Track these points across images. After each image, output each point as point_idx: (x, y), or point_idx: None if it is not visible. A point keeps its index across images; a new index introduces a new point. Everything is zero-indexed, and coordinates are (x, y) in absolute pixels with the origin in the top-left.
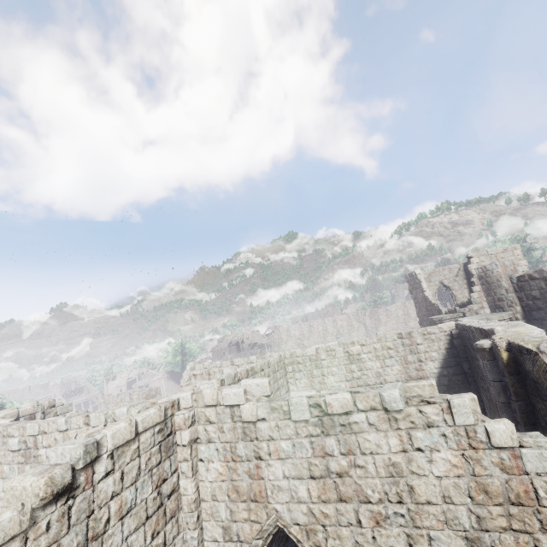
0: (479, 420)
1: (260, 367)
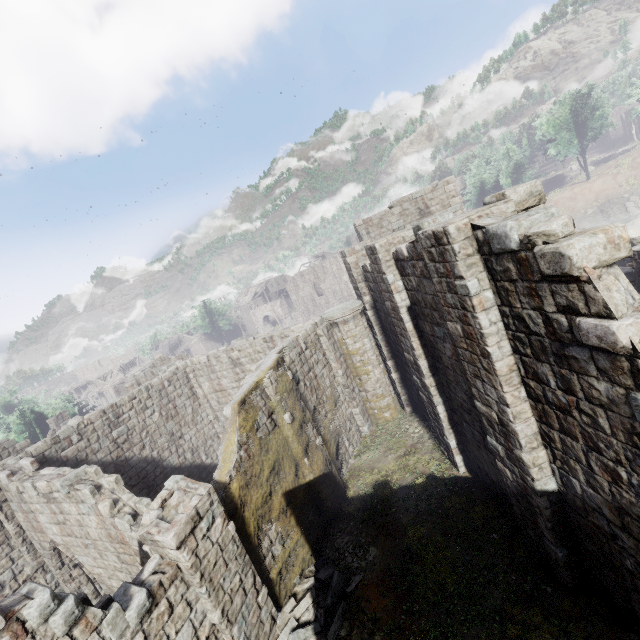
0: (98, 501)
1: (129, 398)
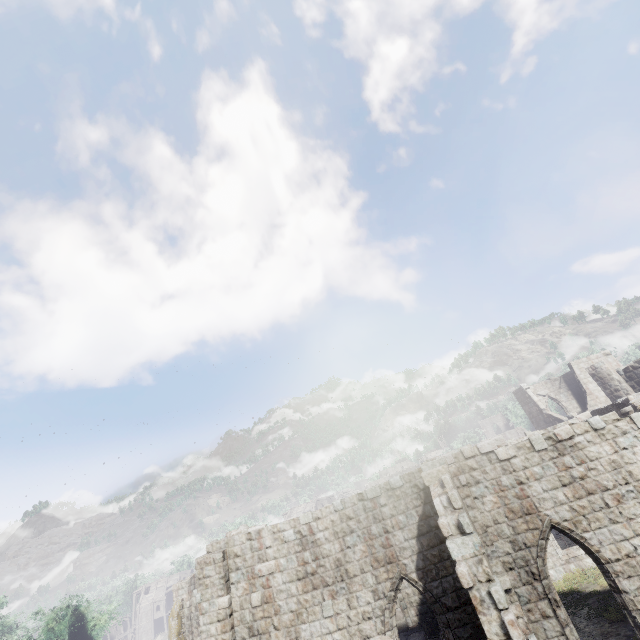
0: None
1: None
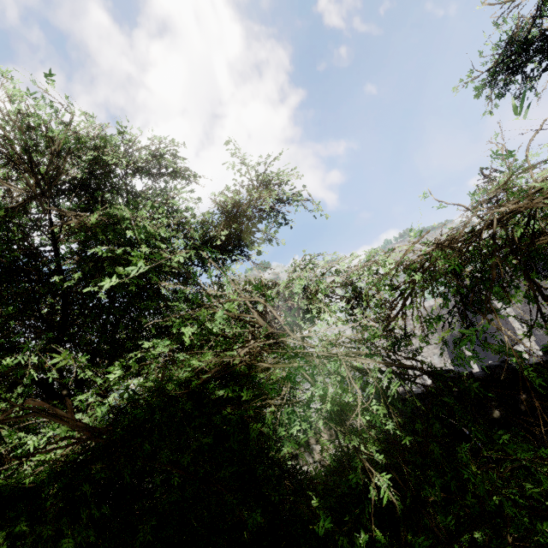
0: None
1: None
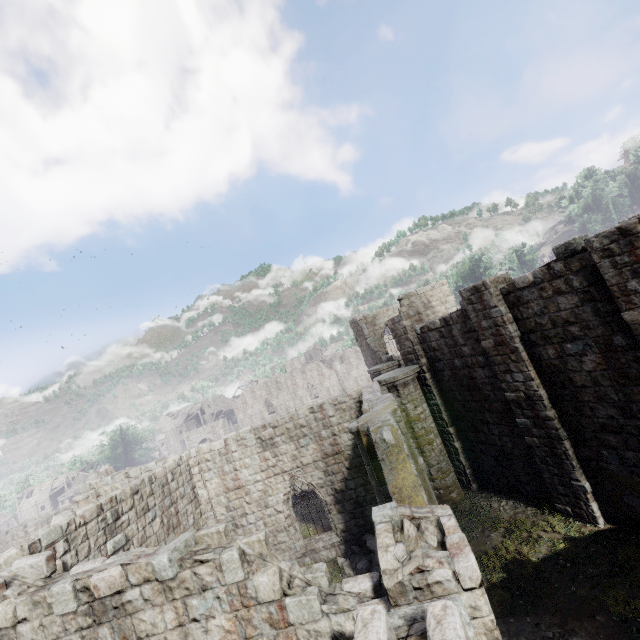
0: (249, 573)
1: (131, 490)
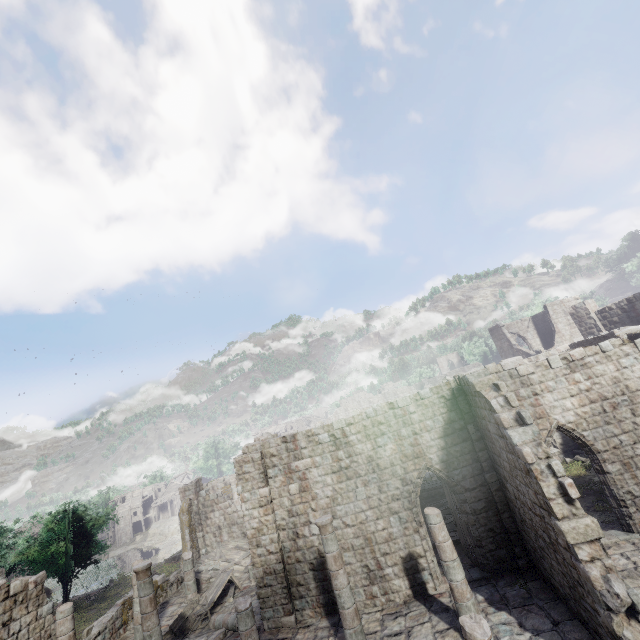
0: None
1: None
